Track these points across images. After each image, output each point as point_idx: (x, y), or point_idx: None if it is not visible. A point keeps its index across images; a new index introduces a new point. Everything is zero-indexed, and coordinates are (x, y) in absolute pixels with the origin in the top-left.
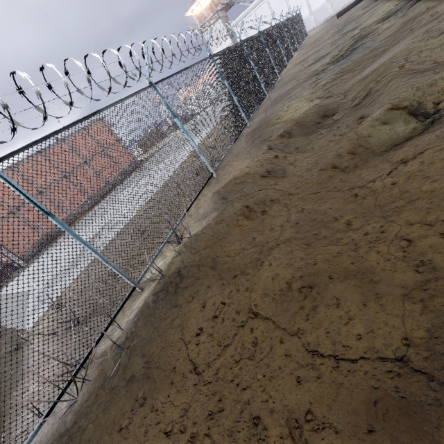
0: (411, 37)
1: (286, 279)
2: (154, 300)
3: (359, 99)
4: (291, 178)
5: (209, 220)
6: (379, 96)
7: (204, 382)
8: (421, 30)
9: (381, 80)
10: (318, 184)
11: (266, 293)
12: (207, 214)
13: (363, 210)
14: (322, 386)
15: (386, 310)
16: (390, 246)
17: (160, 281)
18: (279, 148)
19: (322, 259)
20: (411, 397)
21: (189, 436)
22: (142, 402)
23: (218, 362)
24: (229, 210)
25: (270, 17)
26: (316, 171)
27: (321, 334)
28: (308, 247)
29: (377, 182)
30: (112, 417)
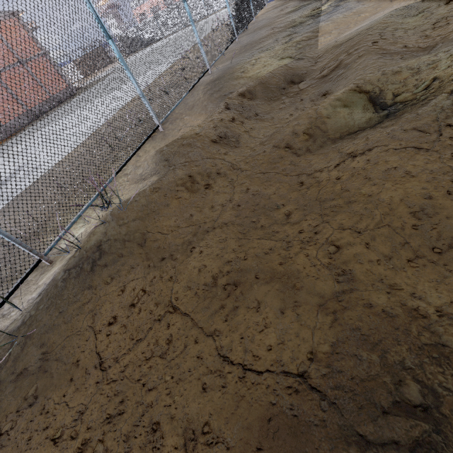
0: (391, 9)
1: (213, 273)
2: (64, 278)
3: (328, 70)
4: (243, 150)
5: (146, 185)
6: (347, 72)
7: (108, 380)
8: (402, 4)
9: (353, 53)
10: (268, 163)
11: (189, 286)
12: (145, 176)
13: (304, 202)
14: (225, 397)
15: (300, 320)
16: (320, 251)
17: (75, 254)
18: (237, 110)
19: (254, 255)
20: (302, 417)
21: (80, 443)
22: (32, 402)
23: (128, 358)
24: (170, 177)
25: None
26: (269, 147)
27: (236, 338)
28: (243, 237)
29: (324, 173)
30: None
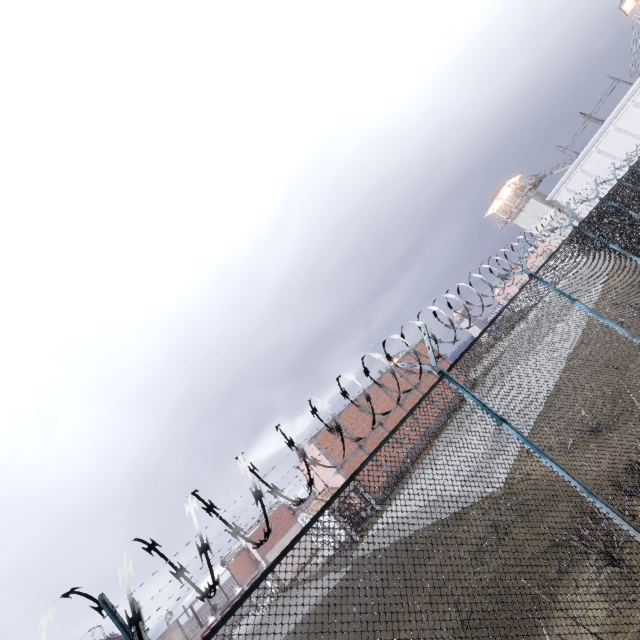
0: None
1: None
2: None
3: None
4: None
5: None
6: None
7: None
8: None
9: None
10: None
11: None
12: None
13: None
14: None
15: None
16: None
17: None
18: None
19: None
20: None
21: None
22: None
23: None
24: None
25: (609, 161)
26: None
27: None
28: None
29: None
30: None
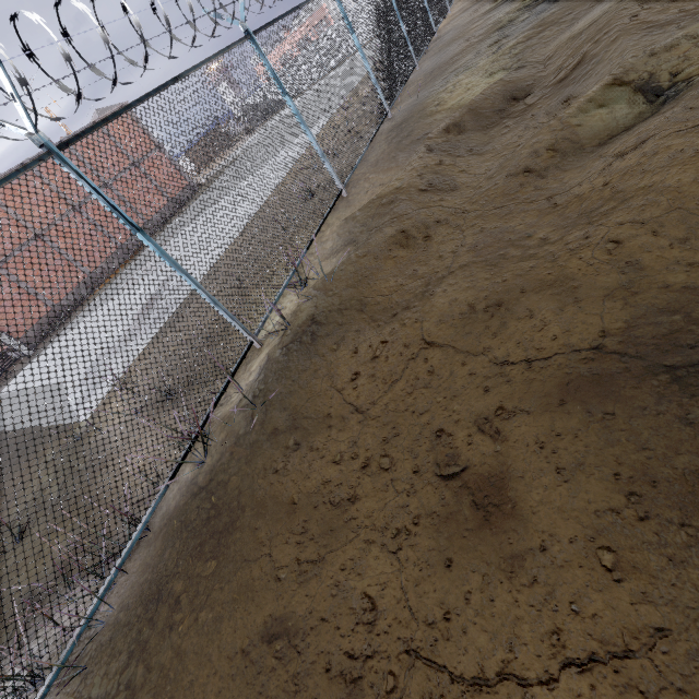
0: None
1: (468, 302)
2: (284, 354)
3: (567, 70)
4: (463, 191)
5: (343, 258)
6: (596, 65)
7: (371, 417)
8: None
9: (601, 39)
10: (503, 196)
11: (442, 319)
12: (338, 249)
13: (563, 221)
14: (513, 385)
15: (584, 311)
16: (595, 250)
17: (287, 333)
18: (443, 150)
19: (513, 275)
20: (603, 372)
21: (364, 460)
22: (296, 448)
23: (386, 398)
24: (377, 238)
25: None
26: (501, 178)
27: (511, 345)
28: (493, 267)
29: (585, 184)
30: (260, 466)
